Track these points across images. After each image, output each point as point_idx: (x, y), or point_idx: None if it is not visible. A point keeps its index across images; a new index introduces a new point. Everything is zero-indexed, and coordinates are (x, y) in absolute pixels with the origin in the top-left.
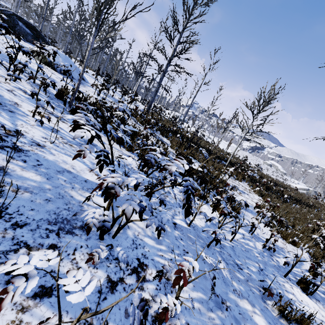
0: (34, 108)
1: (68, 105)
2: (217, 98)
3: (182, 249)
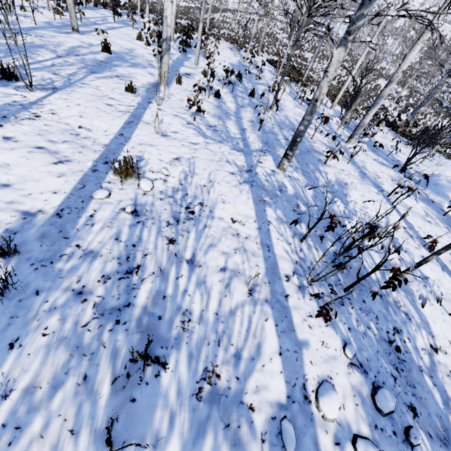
0: None
1: None
2: None
3: None
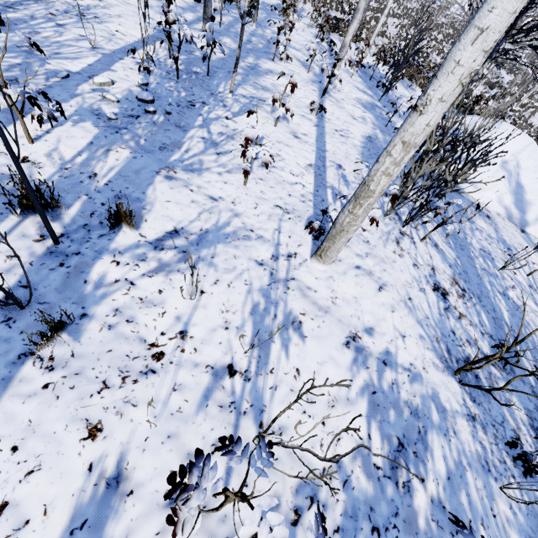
0: None
1: None
2: None
3: None
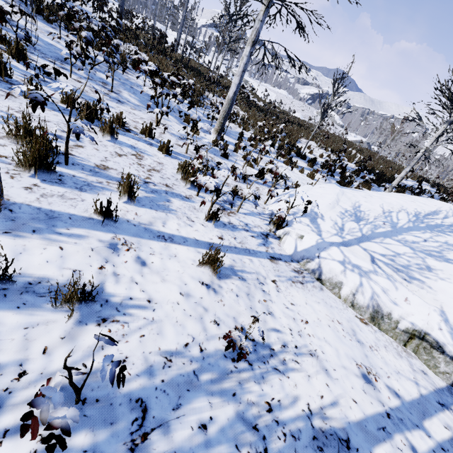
0: (7, 6)
1: (30, 5)
2: (230, 2)
3: (132, 92)
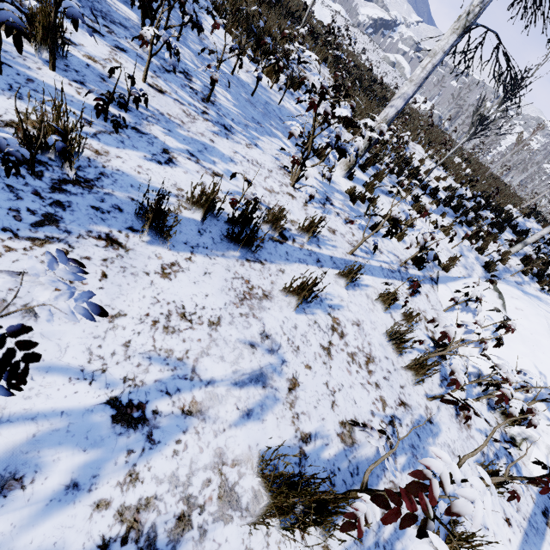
0: None
1: None
2: None
3: (224, 84)
